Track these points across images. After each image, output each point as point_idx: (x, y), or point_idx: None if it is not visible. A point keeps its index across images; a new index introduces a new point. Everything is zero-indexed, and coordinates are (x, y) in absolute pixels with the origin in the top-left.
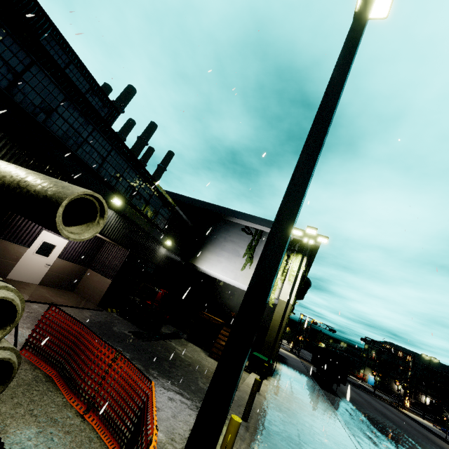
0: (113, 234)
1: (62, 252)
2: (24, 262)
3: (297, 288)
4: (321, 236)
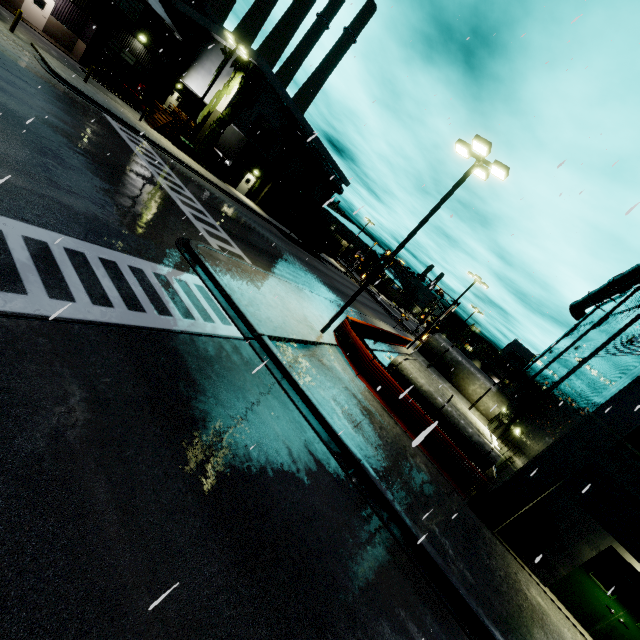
0: (76, 1)
1: (52, 11)
2: (27, 6)
3: (229, 102)
4: (240, 44)
